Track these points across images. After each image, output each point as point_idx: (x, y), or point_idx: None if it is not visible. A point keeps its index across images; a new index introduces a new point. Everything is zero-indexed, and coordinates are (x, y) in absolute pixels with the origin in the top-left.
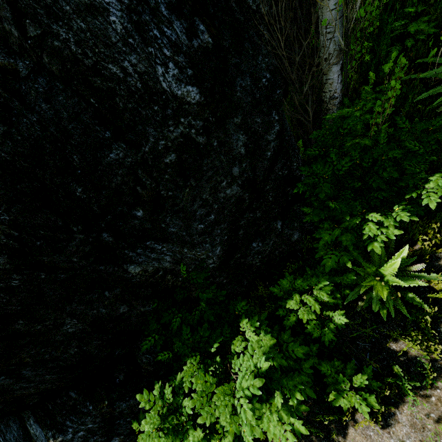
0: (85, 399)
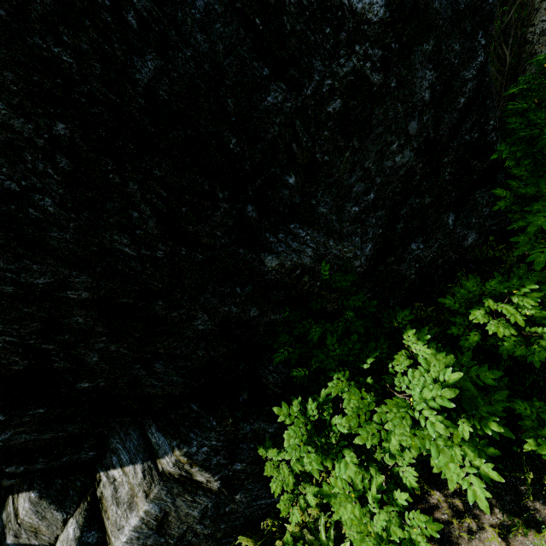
0: (207, 414)
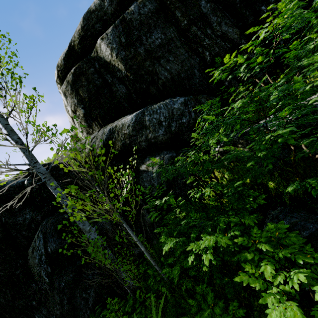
0: None
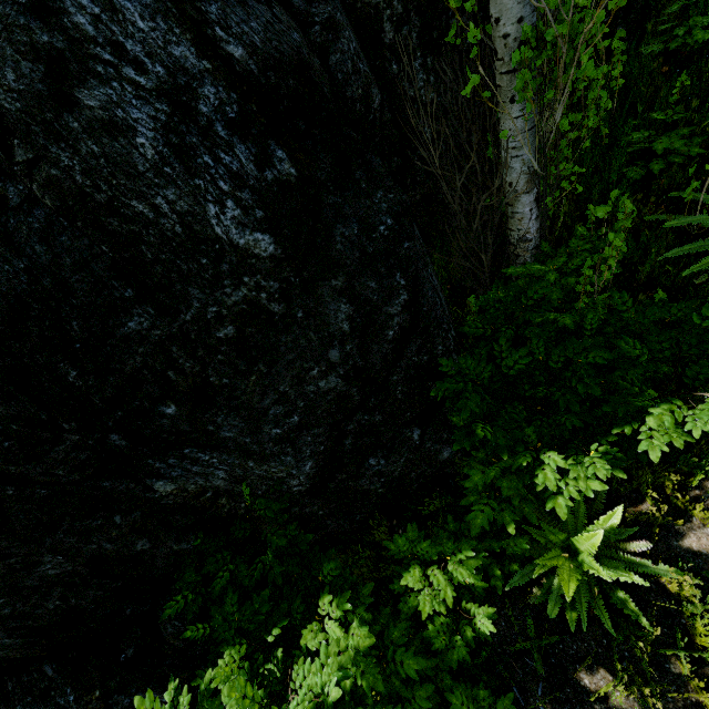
0: (66, 682)
